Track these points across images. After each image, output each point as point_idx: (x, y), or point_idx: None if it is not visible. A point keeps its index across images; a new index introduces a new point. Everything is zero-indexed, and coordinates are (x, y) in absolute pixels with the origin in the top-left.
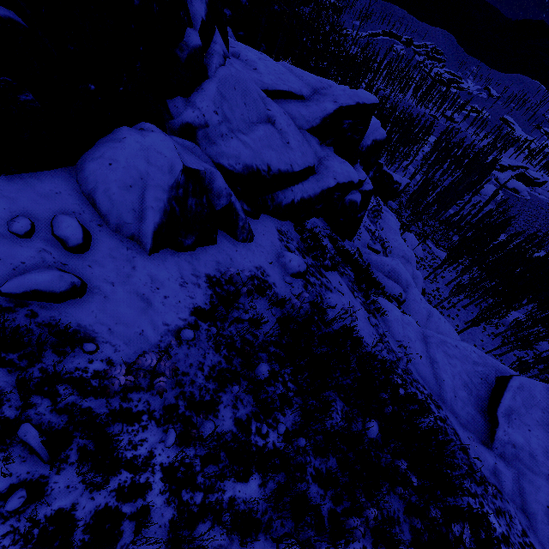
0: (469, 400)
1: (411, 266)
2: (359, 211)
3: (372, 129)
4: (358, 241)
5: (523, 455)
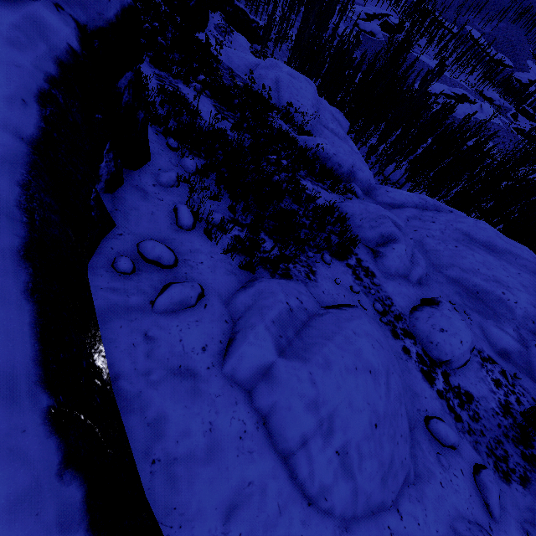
0: (246, 69)
1: None
2: (190, 0)
3: None
4: None
5: (263, 76)
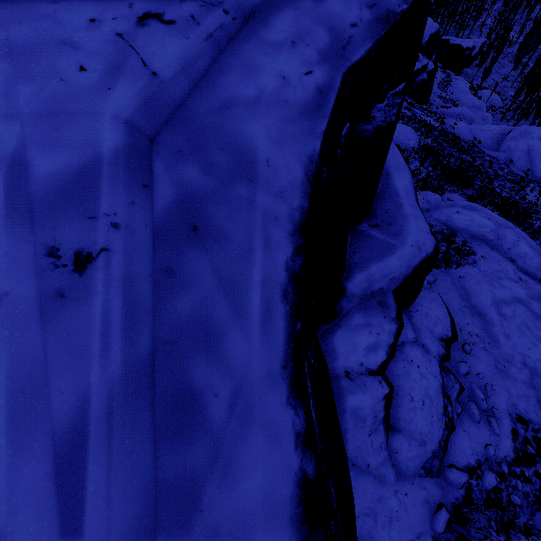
0: (492, 142)
1: (480, 111)
2: (428, 84)
3: (427, 28)
4: (433, 106)
5: (512, 149)
